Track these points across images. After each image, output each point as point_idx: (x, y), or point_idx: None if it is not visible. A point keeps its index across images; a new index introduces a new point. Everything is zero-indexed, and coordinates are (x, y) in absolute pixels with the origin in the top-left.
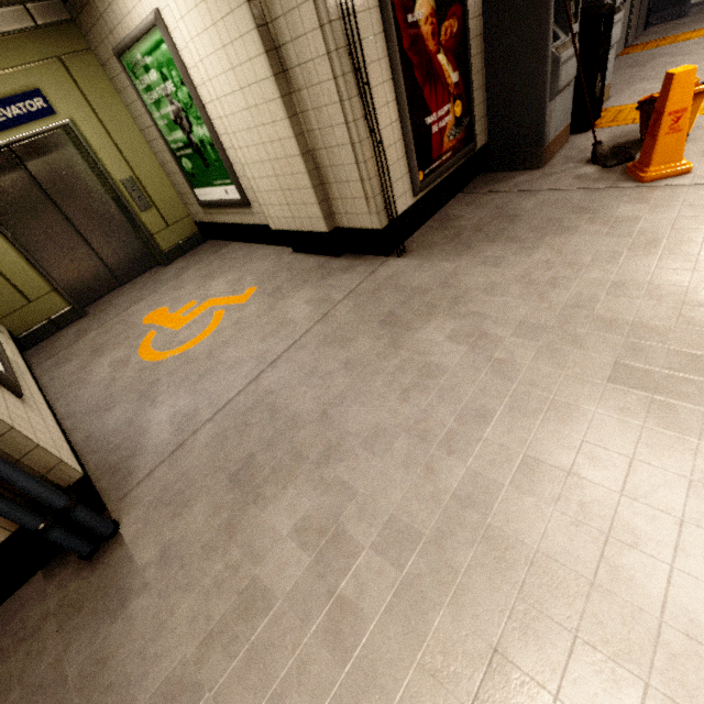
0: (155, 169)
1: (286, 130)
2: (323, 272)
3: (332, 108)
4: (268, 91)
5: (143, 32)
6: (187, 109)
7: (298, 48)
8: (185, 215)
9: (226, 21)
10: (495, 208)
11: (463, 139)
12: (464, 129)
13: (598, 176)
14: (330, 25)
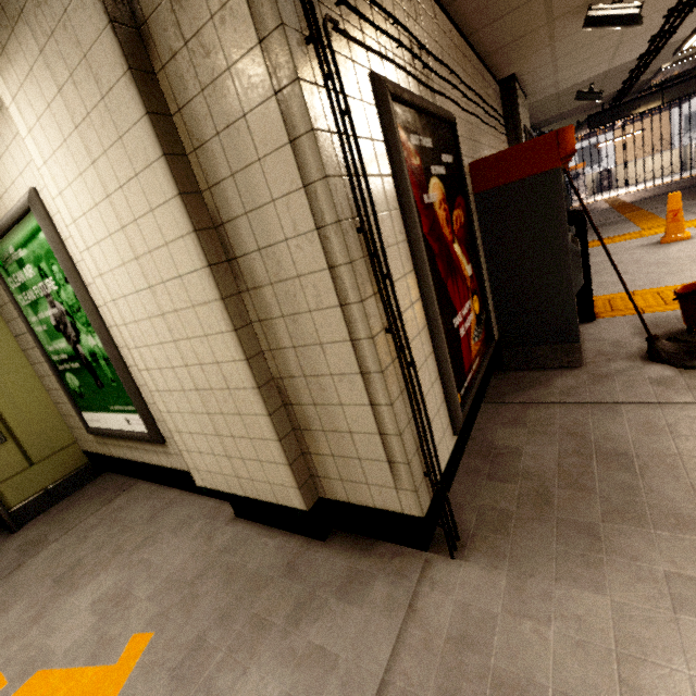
0: (29, 384)
1: (229, 348)
2: (298, 590)
3: (323, 315)
4: (198, 290)
5: (14, 218)
6: (73, 312)
7: (258, 224)
8: (68, 442)
9: (126, 190)
10: (568, 434)
11: (484, 338)
12: (483, 326)
13: (693, 381)
14: (326, 182)
